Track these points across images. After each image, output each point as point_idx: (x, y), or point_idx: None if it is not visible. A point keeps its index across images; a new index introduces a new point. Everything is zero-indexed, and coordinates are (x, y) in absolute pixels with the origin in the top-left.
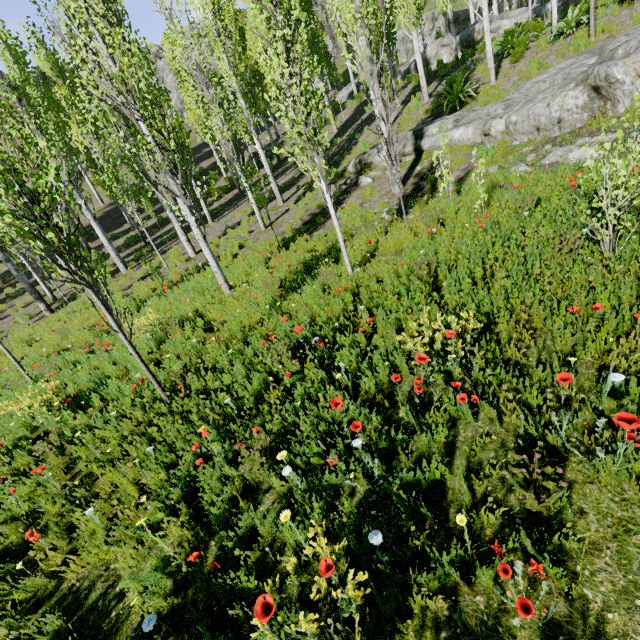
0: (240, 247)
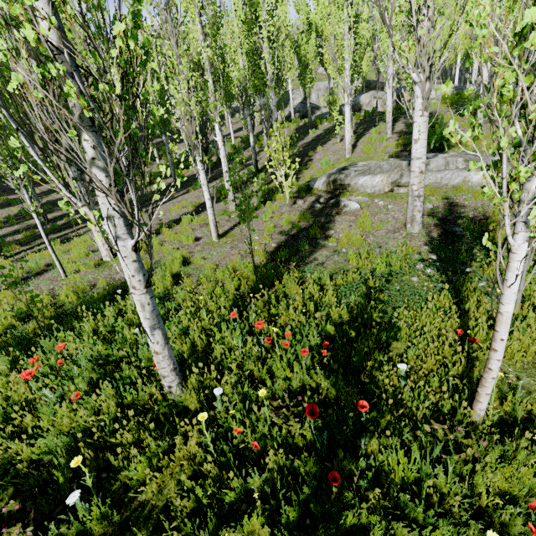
0: (183, 263)
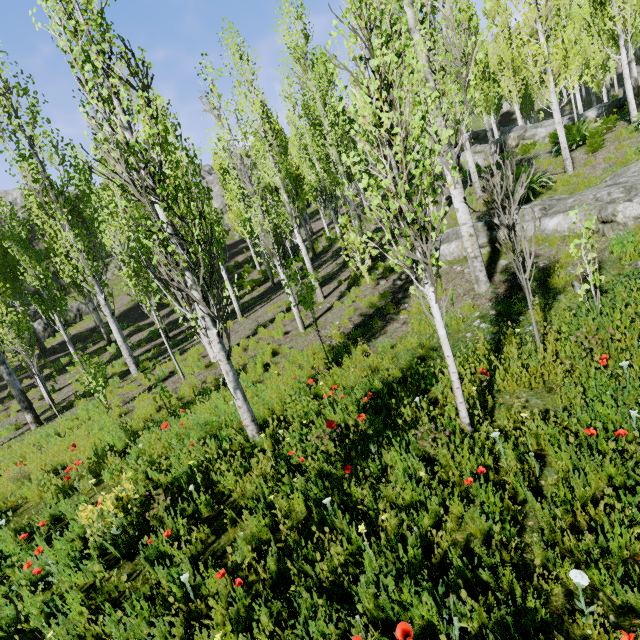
0: (273, 354)
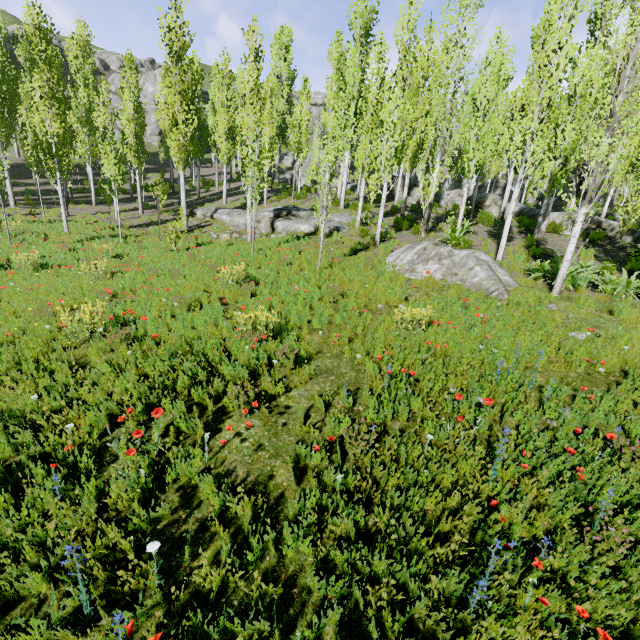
0: (95, 222)
